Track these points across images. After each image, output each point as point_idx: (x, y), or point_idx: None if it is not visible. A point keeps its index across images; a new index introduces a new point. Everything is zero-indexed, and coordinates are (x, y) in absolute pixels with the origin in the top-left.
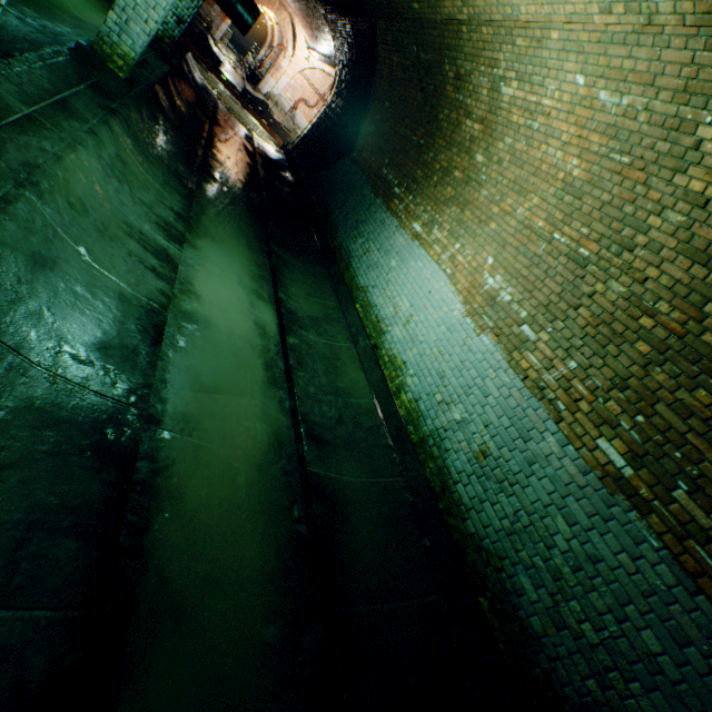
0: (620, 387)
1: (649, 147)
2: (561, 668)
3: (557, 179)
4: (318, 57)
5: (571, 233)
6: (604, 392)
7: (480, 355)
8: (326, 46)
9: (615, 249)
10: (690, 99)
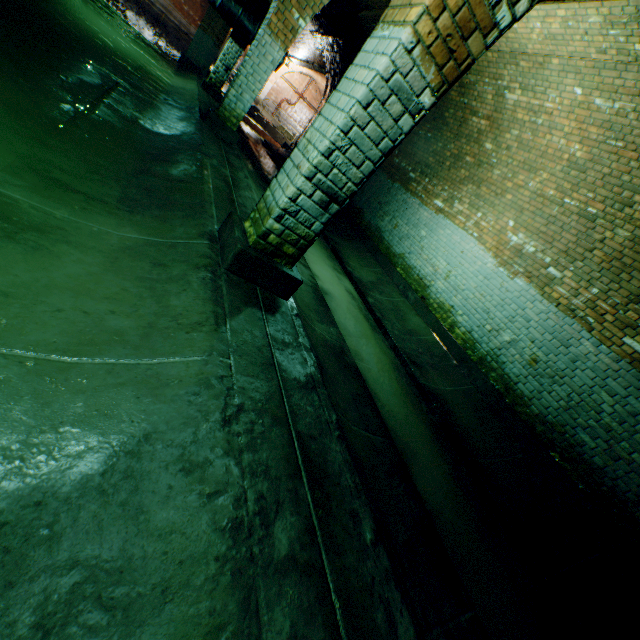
0: (634, 301)
1: (638, 136)
2: (621, 483)
3: (562, 159)
4: (299, 63)
5: (579, 197)
6: (623, 306)
7: (516, 293)
8: (310, 55)
9: (618, 207)
10: None
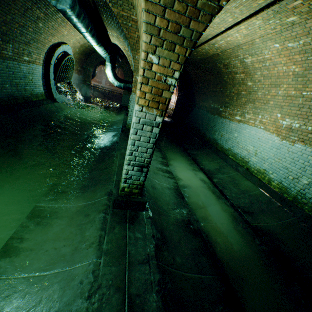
0: None
1: None
2: None
3: (289, 75)
4: None
5: (310, 89)
6: None
7: (299, 153)
8: None
9: None
10: None
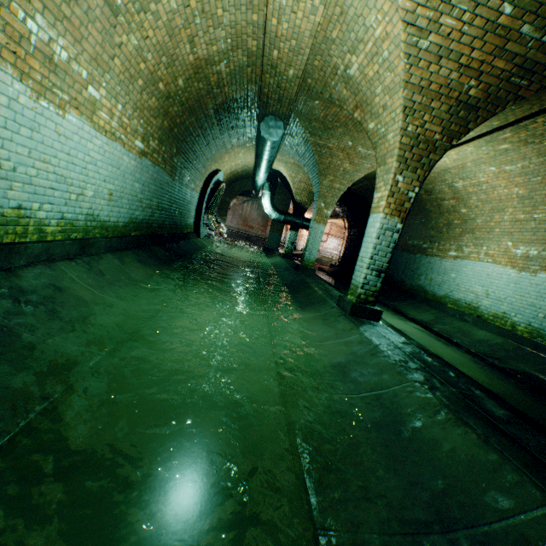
0: None
1: (544, 171)
2: None
3: (513, 198)
4: None
5: (540, 211)
6: None
7: (544, 283)
8: None
9: None
10: (544, 155)
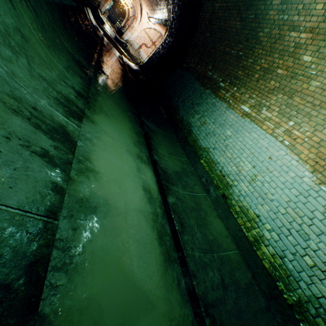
0: None
1: None
2: None
3: None
4: (154, 21)
5: None
6: None
7: None
8: (160, 13)
9: None
10: None
